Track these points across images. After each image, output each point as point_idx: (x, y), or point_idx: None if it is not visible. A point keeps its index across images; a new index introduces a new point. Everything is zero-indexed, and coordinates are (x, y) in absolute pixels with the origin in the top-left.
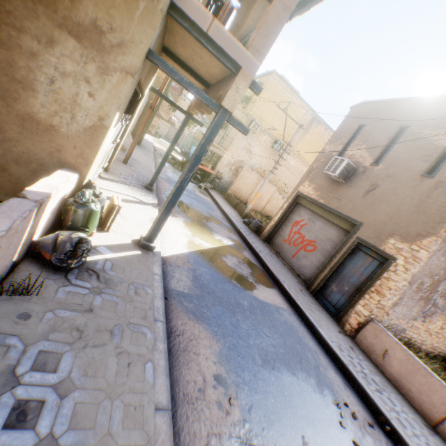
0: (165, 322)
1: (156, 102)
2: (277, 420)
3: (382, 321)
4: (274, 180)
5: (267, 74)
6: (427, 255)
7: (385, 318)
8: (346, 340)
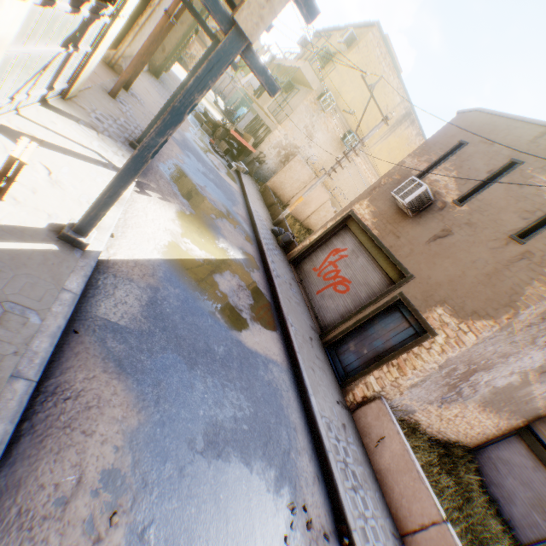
0: (38, 380)
1: (176, 7)
2: (186, 544)
3: (393, 399)
4: (331, 185)
5: (366, 26)
6: (475, 341)
7: (398, 397)
8: (342, 414)
